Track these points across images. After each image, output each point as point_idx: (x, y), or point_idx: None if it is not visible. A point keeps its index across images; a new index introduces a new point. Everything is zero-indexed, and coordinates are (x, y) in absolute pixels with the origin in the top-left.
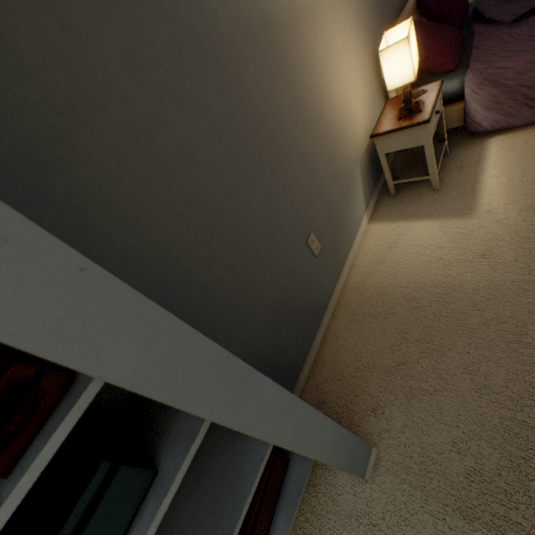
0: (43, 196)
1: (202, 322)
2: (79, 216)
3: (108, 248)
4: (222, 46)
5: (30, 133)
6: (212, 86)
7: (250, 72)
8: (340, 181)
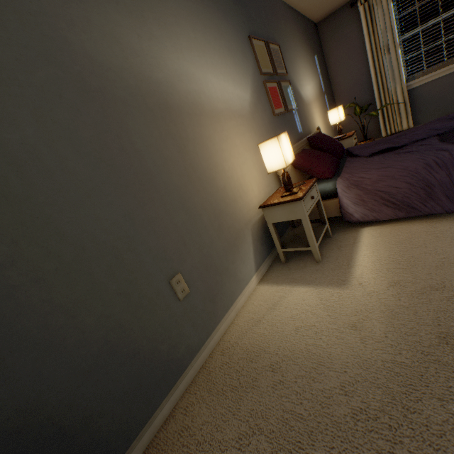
0: None
1: None
2: None
3: None
4: (112, 101)
5: None
6: (89, 120)
7: (137, 126)
8: (226, 236)
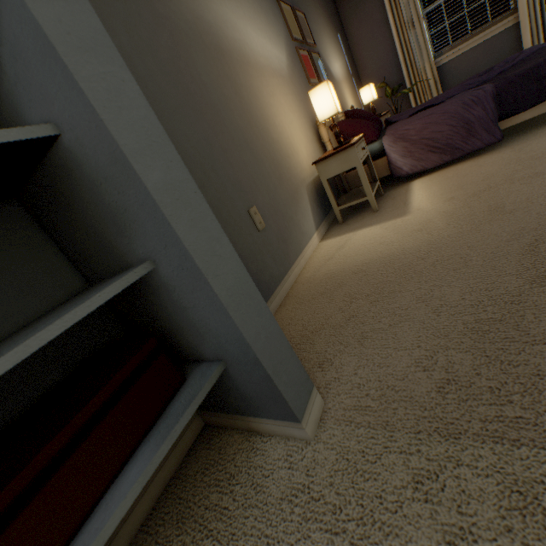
0: None
1: None
2: None
3: None
4: (177, 31)
5: None
6: (163, 43)
7: (200, 60)
8: (287, 188)
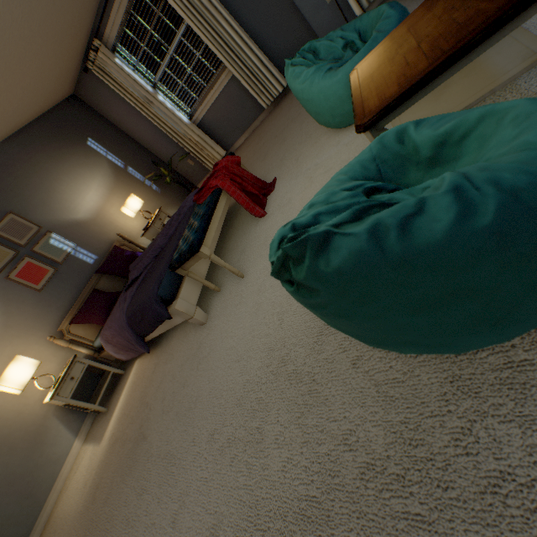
0: None
1: None
2: None
3: None
4: None
5: None
6: None
7: None
8: (24, 446)
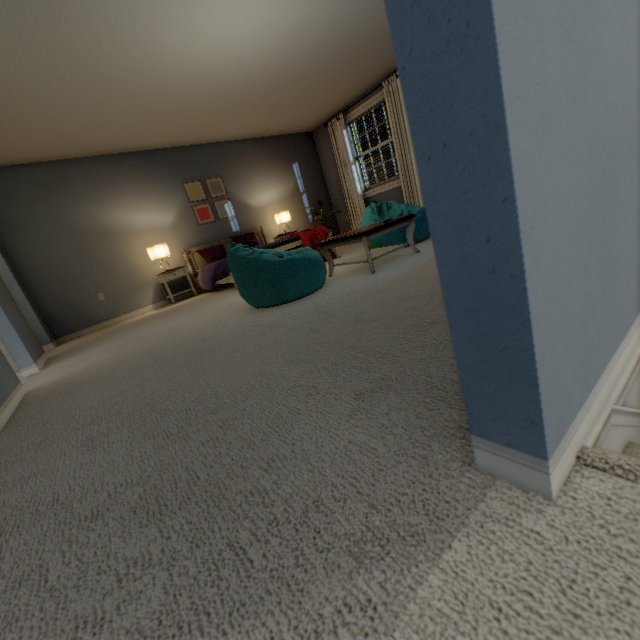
0: (16, 249)
1: (36, 290)
2: (20, 254)
3: (22, 262)
4: (84, 235)
5: (20, 240)
6: (74, 242)
7: (93, 242)
8: (134, 285)
